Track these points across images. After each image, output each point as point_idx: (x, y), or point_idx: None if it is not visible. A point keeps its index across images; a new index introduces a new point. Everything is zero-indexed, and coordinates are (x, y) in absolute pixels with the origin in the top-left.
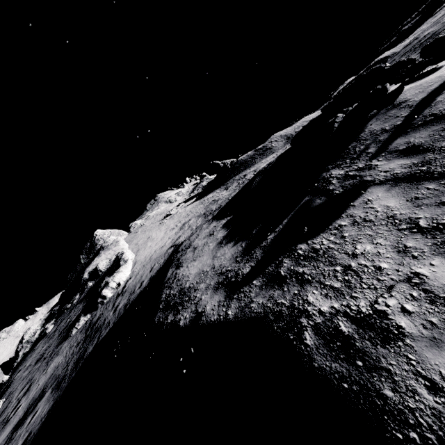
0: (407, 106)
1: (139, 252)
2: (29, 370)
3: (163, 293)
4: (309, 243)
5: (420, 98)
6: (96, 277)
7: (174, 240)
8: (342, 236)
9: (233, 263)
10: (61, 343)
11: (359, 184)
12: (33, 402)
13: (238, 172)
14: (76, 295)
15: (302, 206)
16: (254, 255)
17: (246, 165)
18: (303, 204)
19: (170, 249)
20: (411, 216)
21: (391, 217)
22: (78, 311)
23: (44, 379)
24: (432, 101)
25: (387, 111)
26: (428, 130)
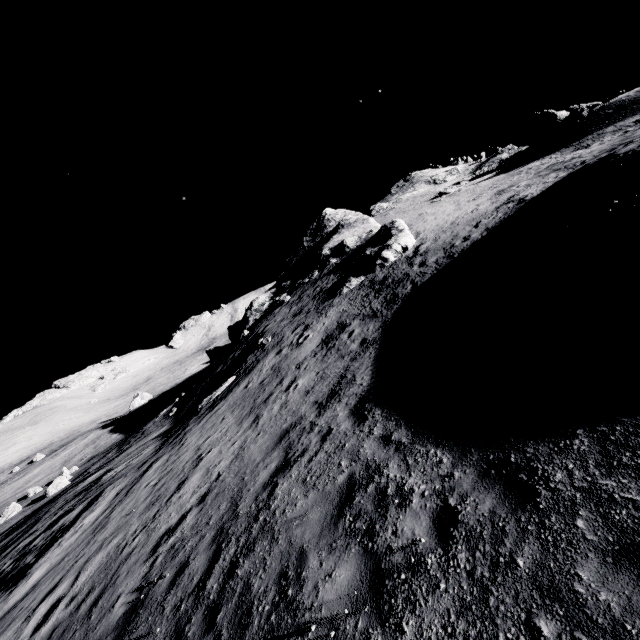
0: None
1: (415, 225)
2: (289, 321)
3: None
4: None
5: None
6: (341, 254)
7: (503, 200)
8: None
9: None
10: (327, 300)
11: None
12: (334, 330)
13: (610, 121)
14: (314, 271)
15: None
16: None
17: (637, 107)
18: None
19: (504, 205)
20: None
21: None
22: (331, 281)
23: (330, 319)
24: None
25: None
26: None
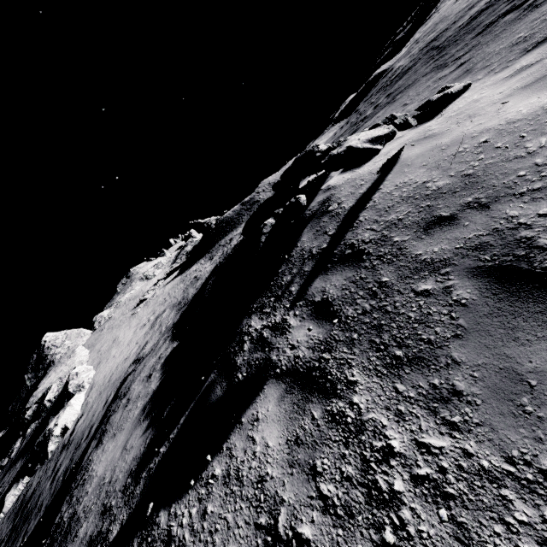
0: (337, 215)
1: (99, 367)
2: None
3: (61, 509)
4: (170, 513)
5: (349, 206)
6: (43, 410)
7: (140, 349)
8: (204, 512)
9: (121, 489)
10: None
11: (263, 367)
12: None
13: (224, 234)
14: (16, 443)
15: (201, 397)
16: (136, 490)
17: (233, 225)
18: (204, 392)
19: (131, 366)
20: (278, 491)
21: (261, 481)
22: (13, 475)
23: None
24: (355, 218)
25: (321, 216)
26: (343, 275)
